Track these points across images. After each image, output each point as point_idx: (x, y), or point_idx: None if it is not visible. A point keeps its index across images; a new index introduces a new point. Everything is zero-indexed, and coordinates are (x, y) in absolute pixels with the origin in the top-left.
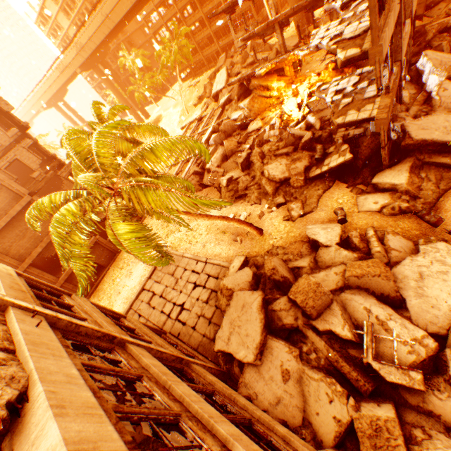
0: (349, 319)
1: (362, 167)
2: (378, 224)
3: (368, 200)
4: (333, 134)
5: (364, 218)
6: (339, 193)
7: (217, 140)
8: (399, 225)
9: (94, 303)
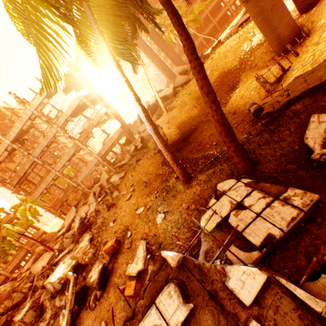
0: (31, 257)
1: None
2: None
3: None
4: None
5: None
6: None
7: None
8: None
9: (31, 224)
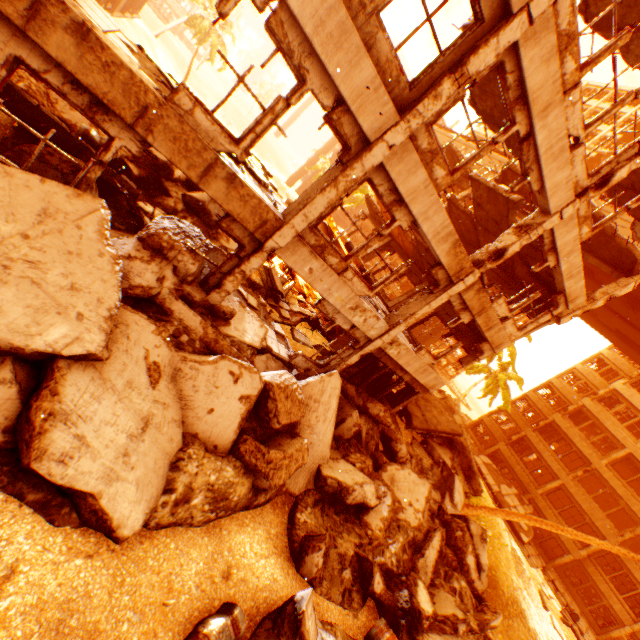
0: None
1: None
2: None
3: None
4: None
5: None
6: None
7: None
8: None
9: None
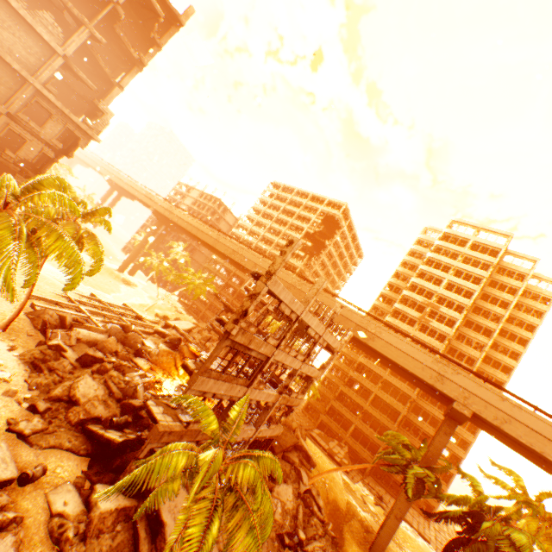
0: None
1: (116, 469)
2: (31, 523)
3: (69, 494)
4: (149, 429)
5: (38, 503)
6: (72, 465)
7: (114, 330)
8: (37, 548)
9: None
